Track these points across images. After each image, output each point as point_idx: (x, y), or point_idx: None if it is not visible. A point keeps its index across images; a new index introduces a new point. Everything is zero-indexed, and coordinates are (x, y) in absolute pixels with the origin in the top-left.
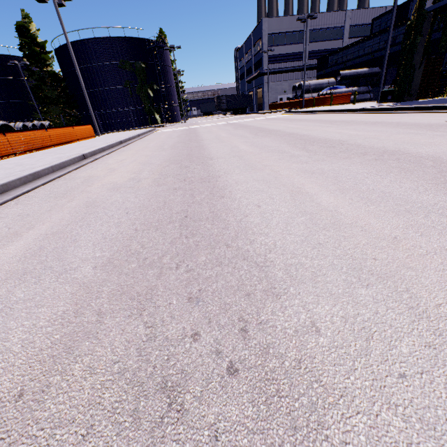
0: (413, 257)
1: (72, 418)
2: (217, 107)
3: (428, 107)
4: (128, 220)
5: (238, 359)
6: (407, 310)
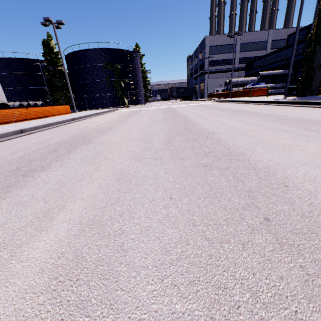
0: None
1: None
2: (169, 95)
3: (320, 102)
4: None
5: None
6: None
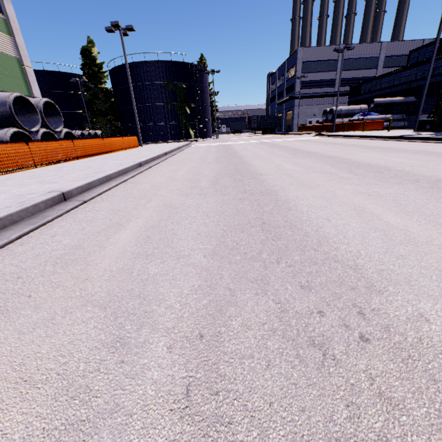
0: None
1: (250, 354)
2: (247, 126)
3: None
4: (212, 221)
5: (366, 332)
6: None
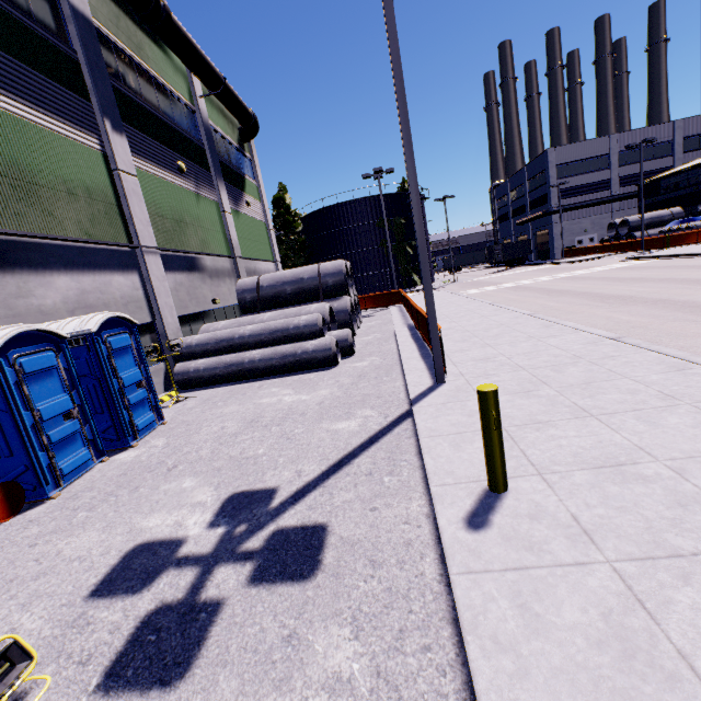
0: None
1: None
2: (487, 259)
3: None
4: None
5: None
6: None
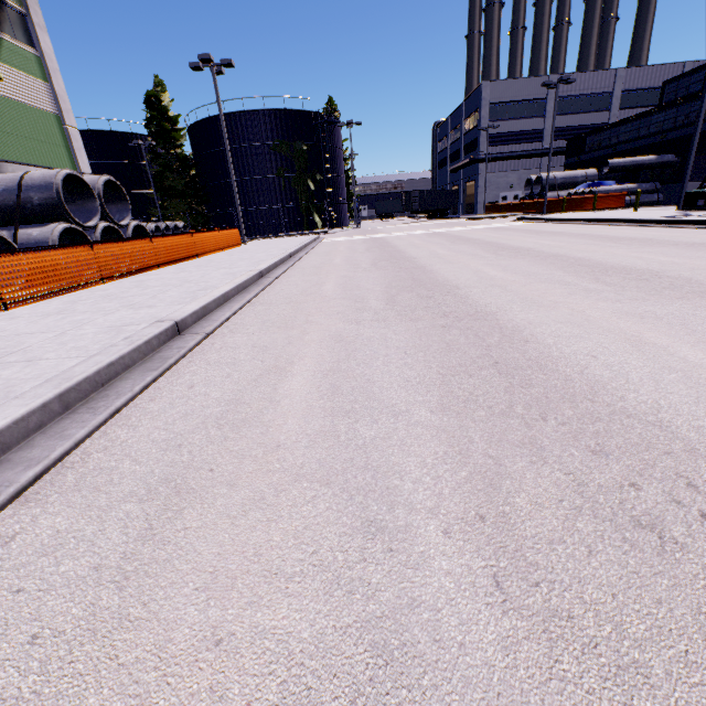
0: None
1: (559, 538)
2: (405, 207)
3: None
4: (417, 362)
5: None
6: None
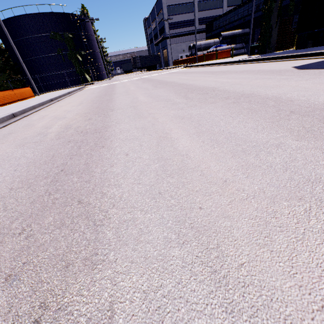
0: (234, 203)
1: None
2: (134, 66)
3: (281, 56)
4: (11, 178)
5: None
6: (209, 276)
